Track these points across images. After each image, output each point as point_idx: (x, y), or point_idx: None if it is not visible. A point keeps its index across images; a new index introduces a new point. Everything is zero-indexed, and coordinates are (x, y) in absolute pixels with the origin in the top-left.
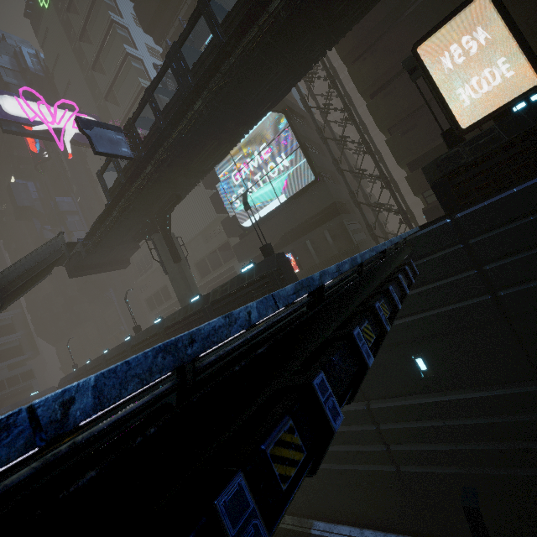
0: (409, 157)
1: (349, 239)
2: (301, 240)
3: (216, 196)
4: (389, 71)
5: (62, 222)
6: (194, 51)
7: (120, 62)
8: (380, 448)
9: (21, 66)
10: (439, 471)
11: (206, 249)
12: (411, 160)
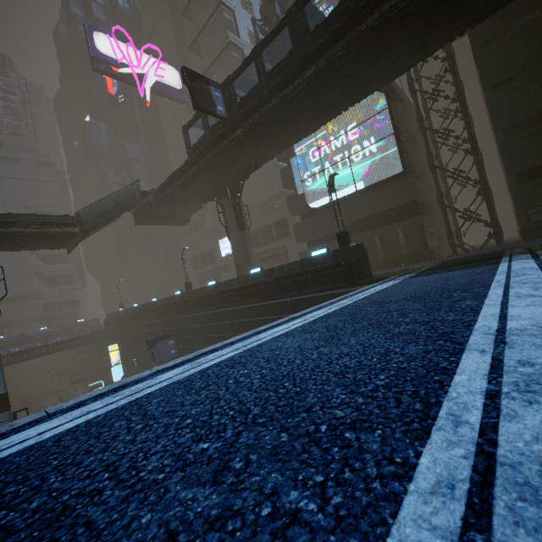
0: (523, 166)
1: (424, 242)
2: (369, 233)
3: (287, 170)
4: (527, 62)
5: (126, 168)
6: (314, 10)
7: (211, 11)
8: None
9: (111, 3)
10: None
11: (262, 222)
12: (522, 170)
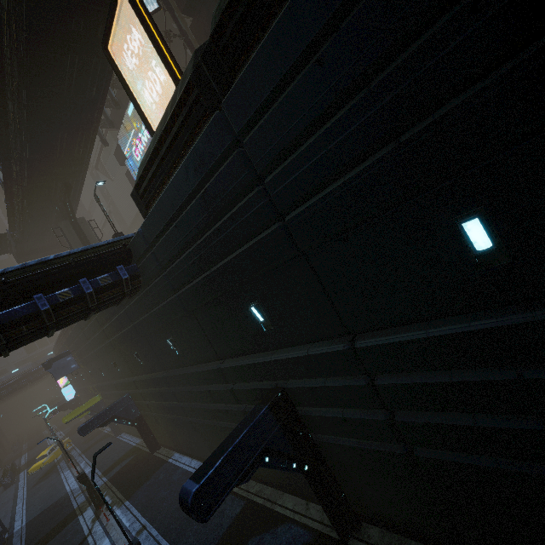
0: None
1: None
2: None
3: (129, 173)
4: None
5: None
6: None
7: None
8: (179, 405)
9: None
10: (204, 423)
11: None
12: None
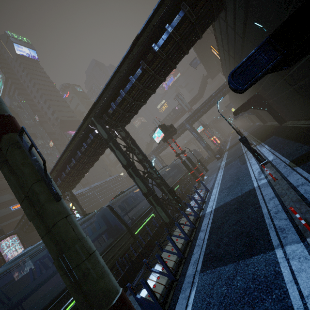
0: None
1: None
2: None
3: None
4: None
5: None
6: None
7: None
8: None
9: None
10: None
11: None
12: None
